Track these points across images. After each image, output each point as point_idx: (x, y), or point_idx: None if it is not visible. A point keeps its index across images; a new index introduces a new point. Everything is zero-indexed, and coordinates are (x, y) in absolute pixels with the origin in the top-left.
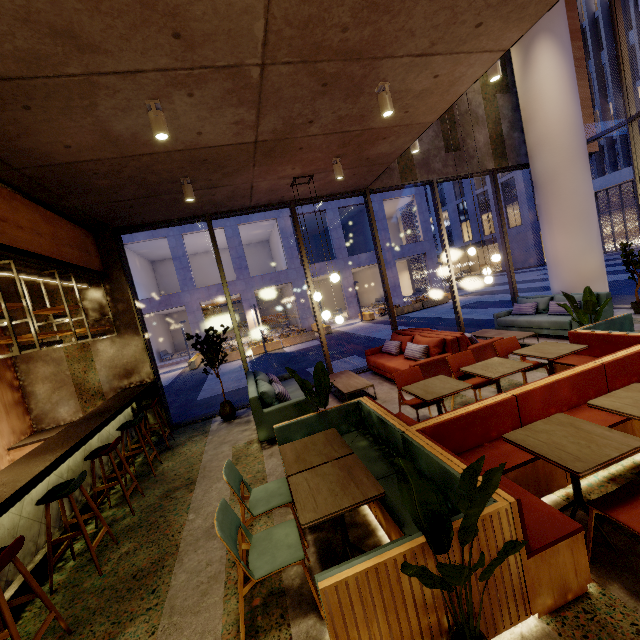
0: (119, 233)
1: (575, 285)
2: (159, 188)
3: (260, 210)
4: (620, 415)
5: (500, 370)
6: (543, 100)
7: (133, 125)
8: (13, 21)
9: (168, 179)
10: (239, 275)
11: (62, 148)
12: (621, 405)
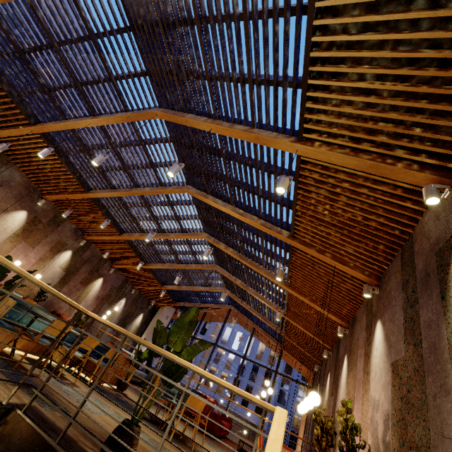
0: None
1: None
2: None
3: None
4: None
5: None
6: None
7: None
8: None
9: None
10: None
11: None
12: None
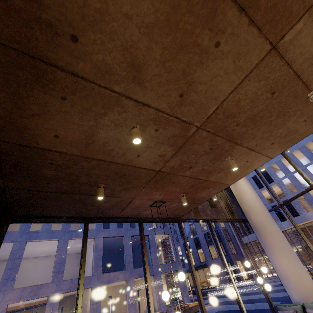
0: (10, 221)
1: (307, 295)
2: (79, 187)
3: (119, 221)
4: None
5: None
6: (245, 192)
7: (111, 136)
8: (119, 45)
9: (91, 182)
10: (54, 278)
11: (51, 136)
12: None
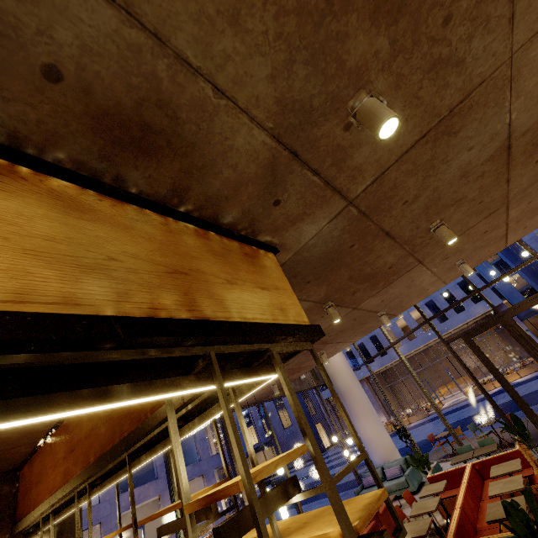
0: None
1: (387, 456)
2: None
3: None
4: (503, 495)
5: (431, 505)
6: None
7: None
8: None
9: None
10: None
11: None
12: (499, 490)
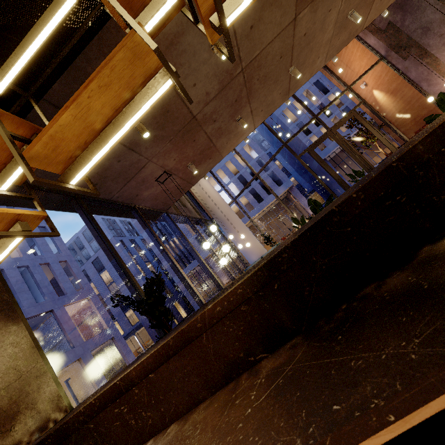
0: None
1: (261, 253)
2: None
3: (106, 211)
4: None
5: None
6: (209, 190)
7: (192, 45)
8: None
9: None
10: None
11: None
12: None
